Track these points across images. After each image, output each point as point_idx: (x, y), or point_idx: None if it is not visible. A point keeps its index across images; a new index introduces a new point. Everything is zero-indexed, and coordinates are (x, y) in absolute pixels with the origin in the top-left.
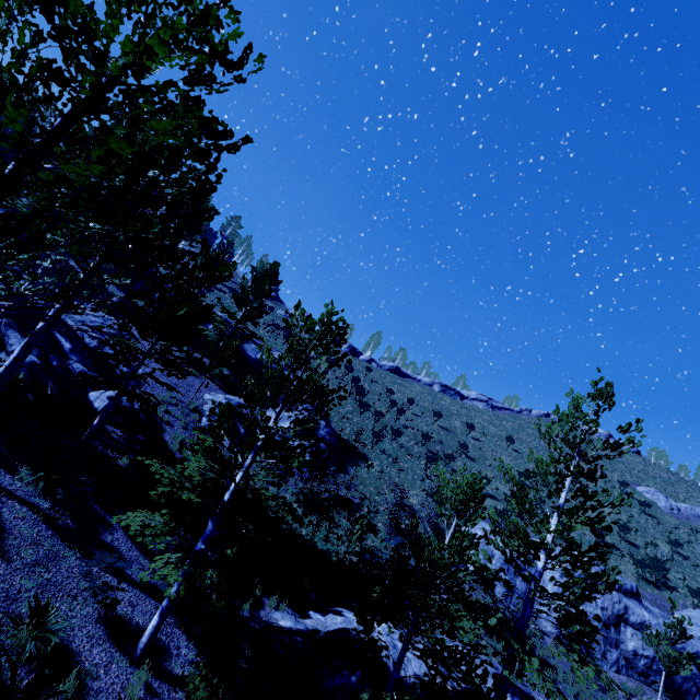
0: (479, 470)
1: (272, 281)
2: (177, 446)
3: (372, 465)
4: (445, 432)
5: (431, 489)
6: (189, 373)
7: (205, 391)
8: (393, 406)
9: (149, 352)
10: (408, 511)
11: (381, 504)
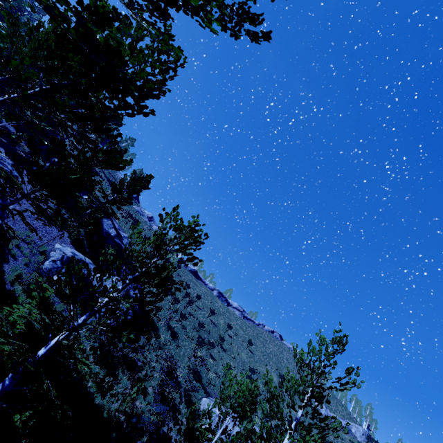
0: (256, 378)
1: (144, 185)
2: (12, 278)
3: (160, 337)
4: (213, 325)
5: (193, 366)
6: (55, 224)
7: (58, 240)
8: (186, 296)
9: (29, 195)
10: (175, 382)
11: (156, 370)
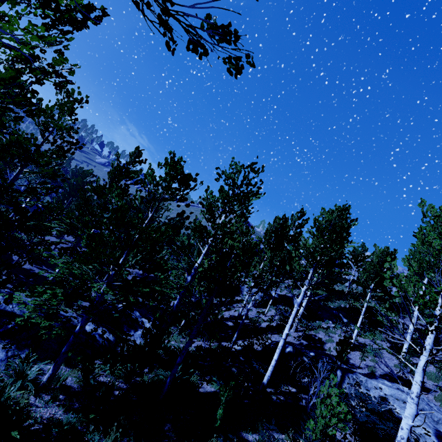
0: None
1: None
2: None
3: None
4: None
5: None
6: None
7: None
8: None
9: None
10: None
11: None
